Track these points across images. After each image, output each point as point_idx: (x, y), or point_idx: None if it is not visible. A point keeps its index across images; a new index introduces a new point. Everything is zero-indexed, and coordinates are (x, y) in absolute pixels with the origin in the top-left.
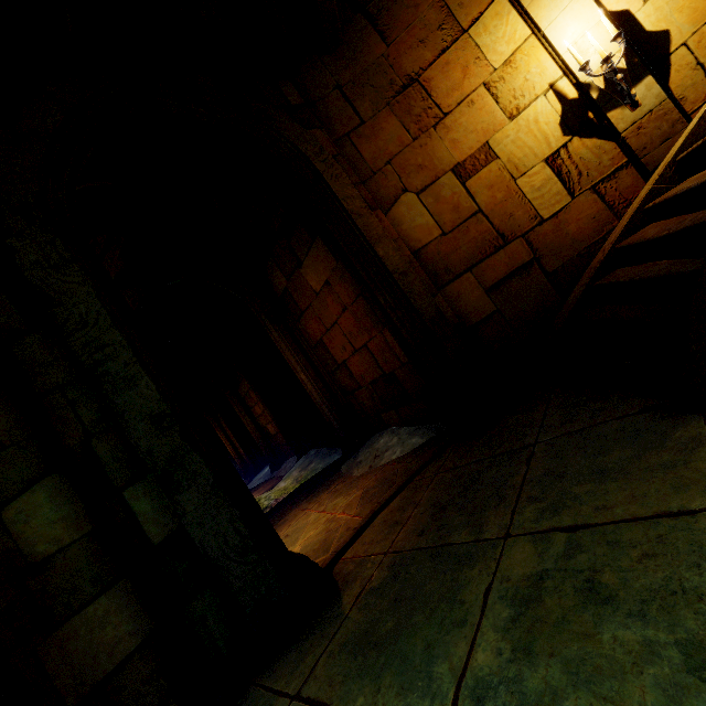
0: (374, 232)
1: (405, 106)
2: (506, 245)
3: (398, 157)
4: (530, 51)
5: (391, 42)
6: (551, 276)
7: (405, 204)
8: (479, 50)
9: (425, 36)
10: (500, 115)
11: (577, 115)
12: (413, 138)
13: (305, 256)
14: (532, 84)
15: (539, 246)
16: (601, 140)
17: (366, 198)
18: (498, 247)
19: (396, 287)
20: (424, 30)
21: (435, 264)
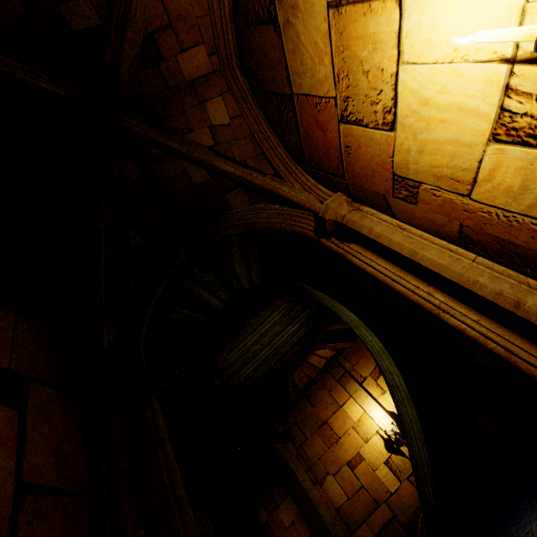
0: (317, 499)
1: (323, 433)
2: (379, 506)
3: (323, 456)
4: (366, 417)
5: (315, 406)
6: (404, 527)
7: (329, 481)
8: (347, 414)
9: (327, 406)
10: (361, 440)
11: (390, 444)
12: (328, 447)
13: (280, 502)
14: (370, 429)
15: (394, 508)
16: (402, 457)
17: (311, 477)
18: (375, 508)
19: (330, 534)
20: (326, 404)
21: (347, 517)
